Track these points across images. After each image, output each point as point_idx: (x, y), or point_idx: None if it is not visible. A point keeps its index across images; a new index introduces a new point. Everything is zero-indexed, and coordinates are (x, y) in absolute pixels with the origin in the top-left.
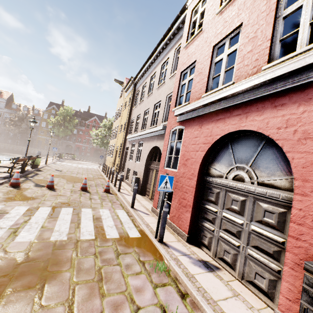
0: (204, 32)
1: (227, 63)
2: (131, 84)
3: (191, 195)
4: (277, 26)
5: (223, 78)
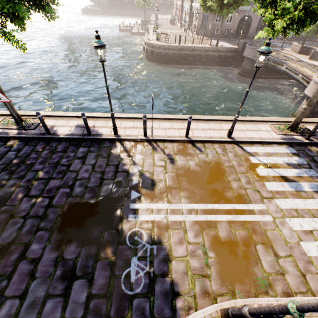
0: None
1: None
2: None
3: (178, 16)
4: None
5: None
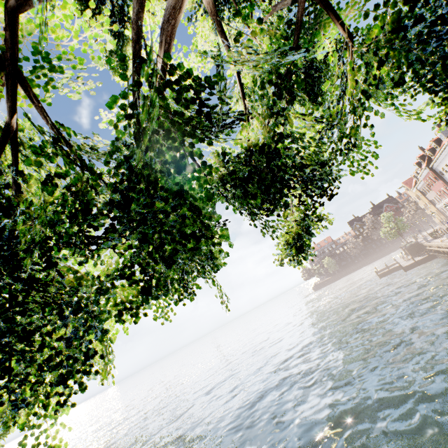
0: (433, 188)
1: (443, 193)
2: (413, 188)
3: None
4: (444, 192)
5: (445, 195)
